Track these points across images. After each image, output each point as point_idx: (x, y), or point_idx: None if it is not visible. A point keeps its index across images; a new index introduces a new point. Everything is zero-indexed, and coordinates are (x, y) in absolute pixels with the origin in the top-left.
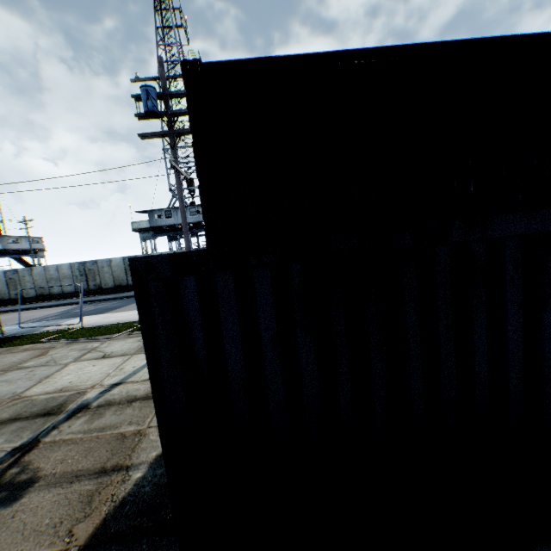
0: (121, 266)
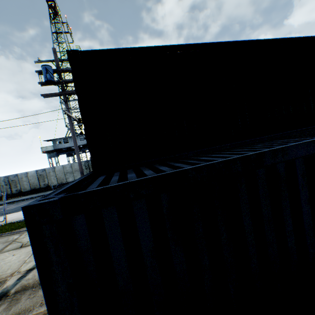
0: (35, 176)
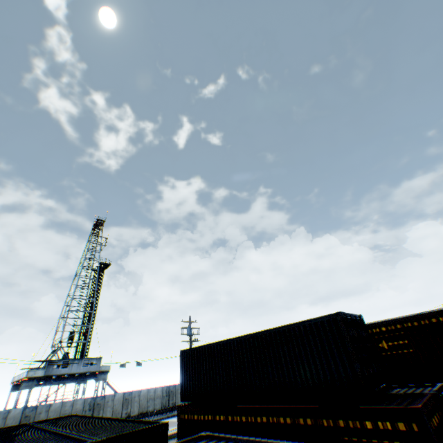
0: (18, 417)
